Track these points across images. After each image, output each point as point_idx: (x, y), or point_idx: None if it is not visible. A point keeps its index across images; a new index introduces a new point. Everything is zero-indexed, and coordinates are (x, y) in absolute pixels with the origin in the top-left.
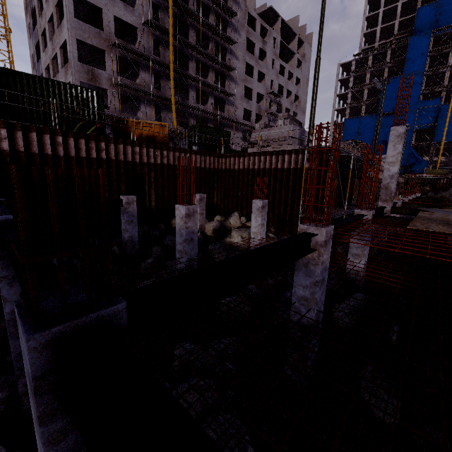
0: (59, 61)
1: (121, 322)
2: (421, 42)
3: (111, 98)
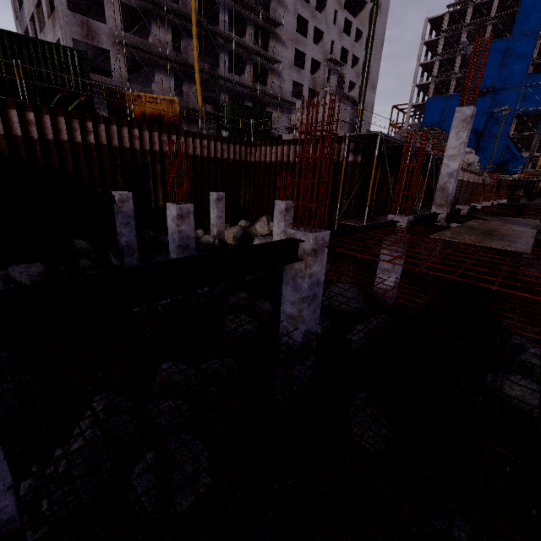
0: (44, 8)
1: None
2: None
3: (115, 63)
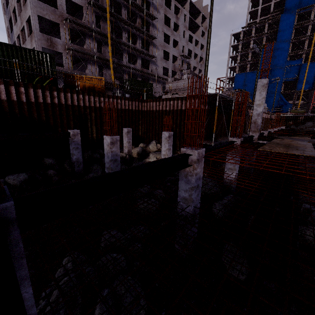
0: (26, 31)
1: (11, 214)
2: (289, 18)
3: (65, 59)
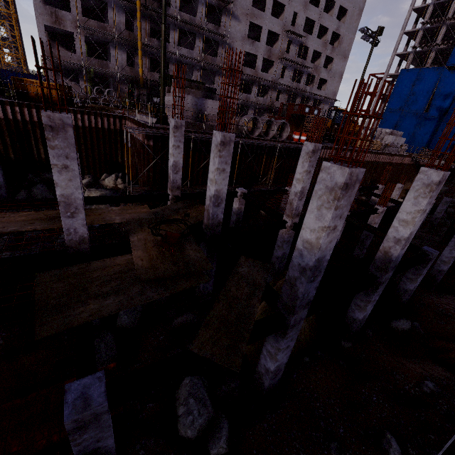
0: None
1: None
2: None
3: (77, 42)
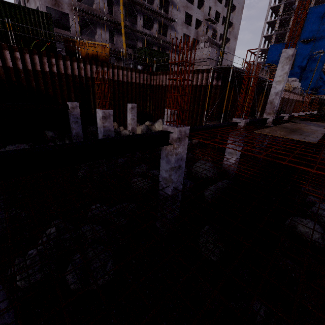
0: None
1: None
2: None
3: (72, 22)
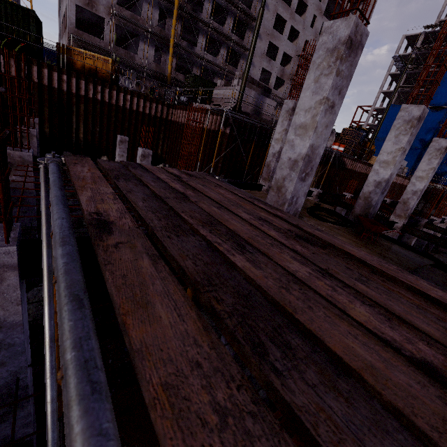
0: None
1: None
2: None
3: (107, 28)
